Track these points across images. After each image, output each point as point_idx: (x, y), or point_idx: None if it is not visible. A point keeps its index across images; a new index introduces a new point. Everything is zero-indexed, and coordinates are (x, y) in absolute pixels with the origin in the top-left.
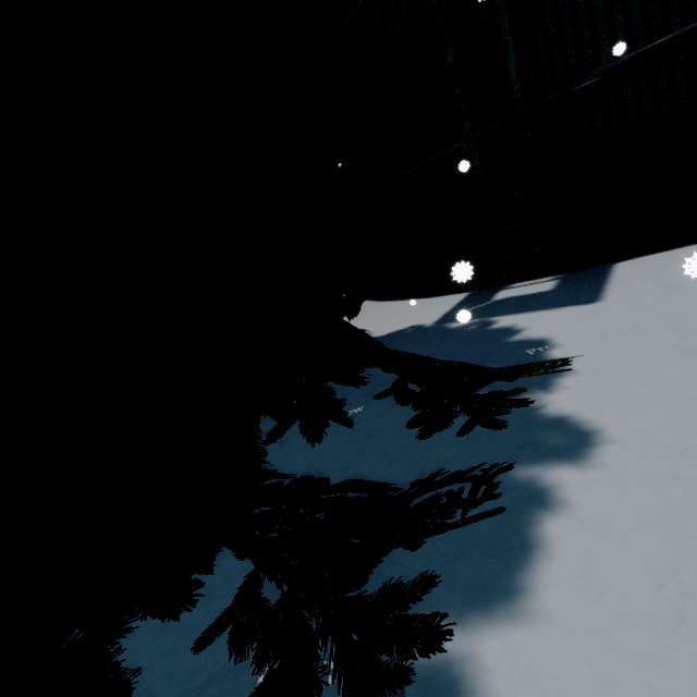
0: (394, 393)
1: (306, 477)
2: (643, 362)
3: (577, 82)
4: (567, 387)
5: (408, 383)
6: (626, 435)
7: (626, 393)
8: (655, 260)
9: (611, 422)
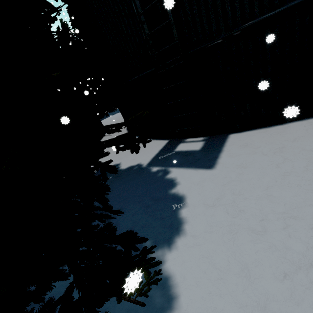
0: (61, 303)
1: (49, 302)
2: (213, 234)
3: (209, 42)
4: (178, 247)
5: (119, 220)
6: (187, 306)
7: (199, 262)
8: (245, 138)
9: (184, 290)
